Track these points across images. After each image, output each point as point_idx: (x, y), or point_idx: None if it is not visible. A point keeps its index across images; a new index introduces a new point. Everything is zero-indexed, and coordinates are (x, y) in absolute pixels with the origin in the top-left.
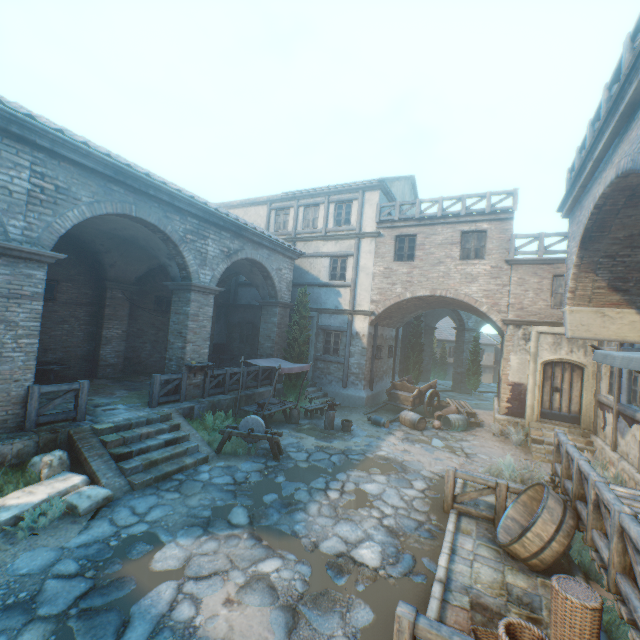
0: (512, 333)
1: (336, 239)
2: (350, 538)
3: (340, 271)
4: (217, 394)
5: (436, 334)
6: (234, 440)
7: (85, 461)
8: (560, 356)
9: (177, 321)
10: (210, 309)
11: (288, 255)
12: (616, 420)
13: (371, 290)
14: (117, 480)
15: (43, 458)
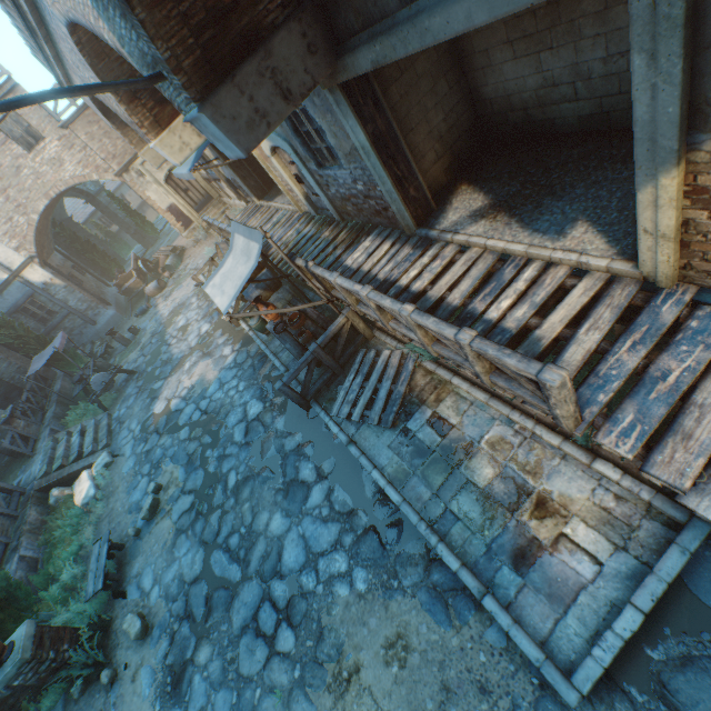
0: (131, 179)
1: None
2: (197, 335)
3: None
4: (44, 418)
5: (75, 220)
6: (103, 401)
7: (71, 475)
8: (167, 169)
9: None
10: None
11: None
12: (218, 184)
13: (1, 242)
14: (98, 455)
15: (55, 495)
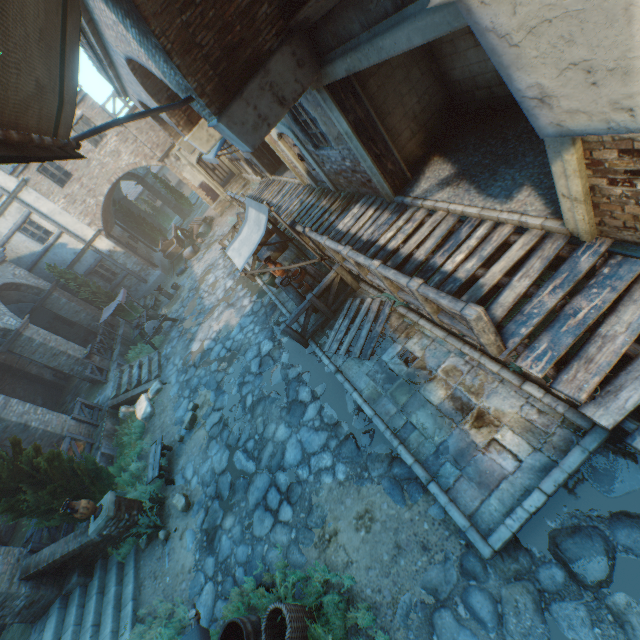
0: (171, 163)
1: (1, 215)
2: (223, 289)
3: (40, 232)
4: (112, 355)
5: (129, 198)
6: (154, 343)
7: (134, 397)
8: (198, 153)
9: (42, 355)
10: (43, 331)
11: (1, 261)
12: (238, 163)
13: (79, 220)
14: (152, 383)
15: (123, 411)
